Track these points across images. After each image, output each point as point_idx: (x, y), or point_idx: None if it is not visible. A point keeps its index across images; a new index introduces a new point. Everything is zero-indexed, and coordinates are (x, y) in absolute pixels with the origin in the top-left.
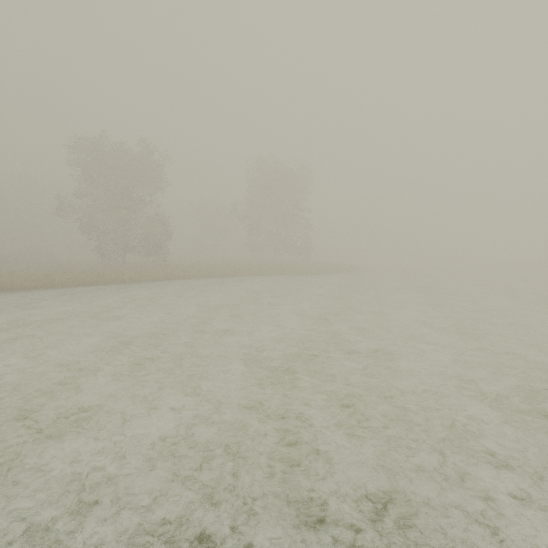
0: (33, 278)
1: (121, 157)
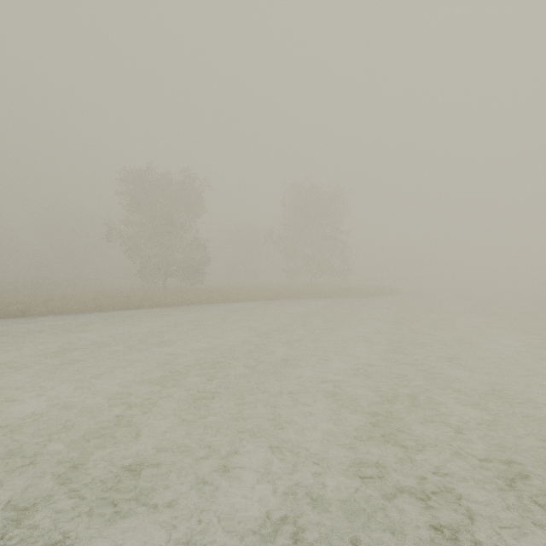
0: (82, 302)
1: (165, 187)
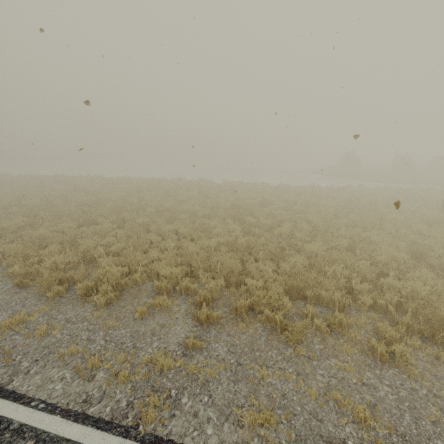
0: None
1: None
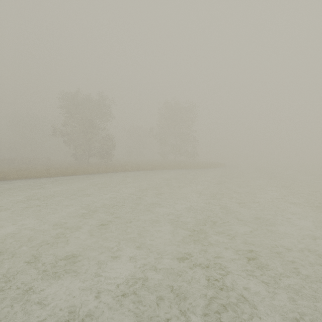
0: (39, 172)
1: (88, 103)
